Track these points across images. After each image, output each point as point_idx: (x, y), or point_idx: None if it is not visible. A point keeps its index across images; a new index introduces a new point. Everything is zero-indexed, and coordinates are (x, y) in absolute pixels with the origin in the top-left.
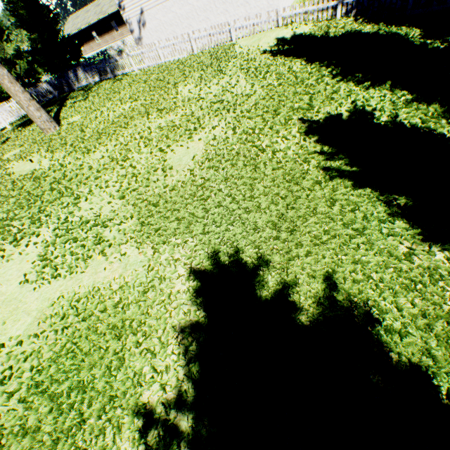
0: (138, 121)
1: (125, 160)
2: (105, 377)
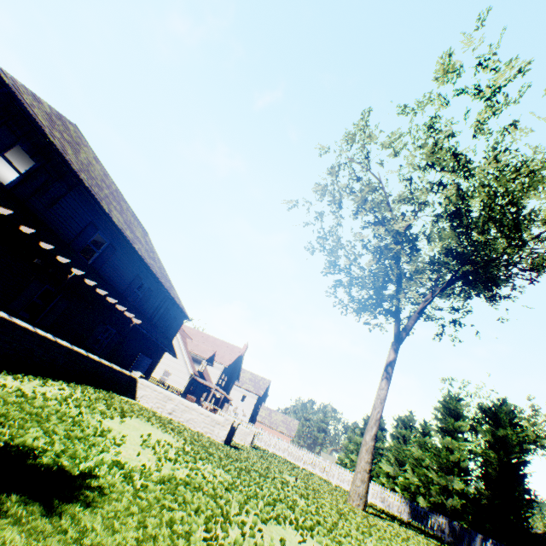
0: (376, 541)
1: (284, 502)
2: (43, 425)
